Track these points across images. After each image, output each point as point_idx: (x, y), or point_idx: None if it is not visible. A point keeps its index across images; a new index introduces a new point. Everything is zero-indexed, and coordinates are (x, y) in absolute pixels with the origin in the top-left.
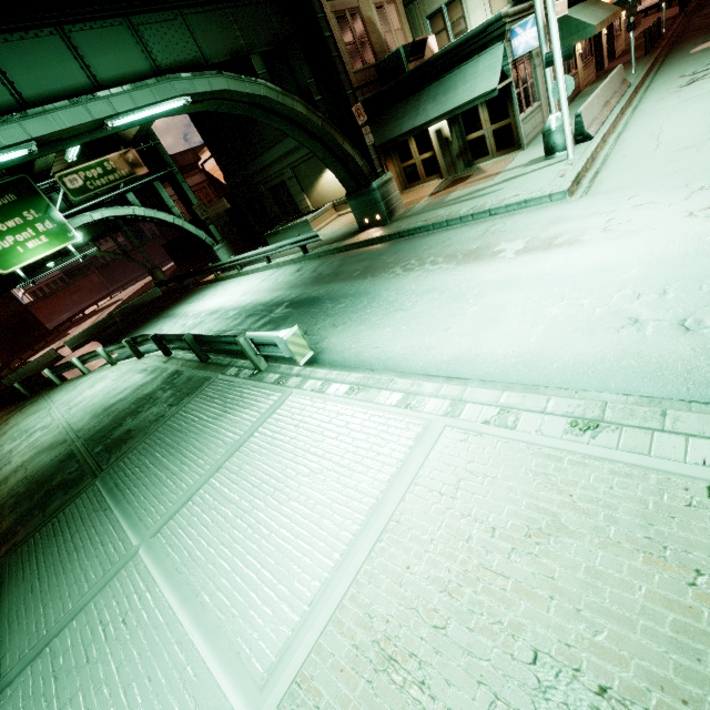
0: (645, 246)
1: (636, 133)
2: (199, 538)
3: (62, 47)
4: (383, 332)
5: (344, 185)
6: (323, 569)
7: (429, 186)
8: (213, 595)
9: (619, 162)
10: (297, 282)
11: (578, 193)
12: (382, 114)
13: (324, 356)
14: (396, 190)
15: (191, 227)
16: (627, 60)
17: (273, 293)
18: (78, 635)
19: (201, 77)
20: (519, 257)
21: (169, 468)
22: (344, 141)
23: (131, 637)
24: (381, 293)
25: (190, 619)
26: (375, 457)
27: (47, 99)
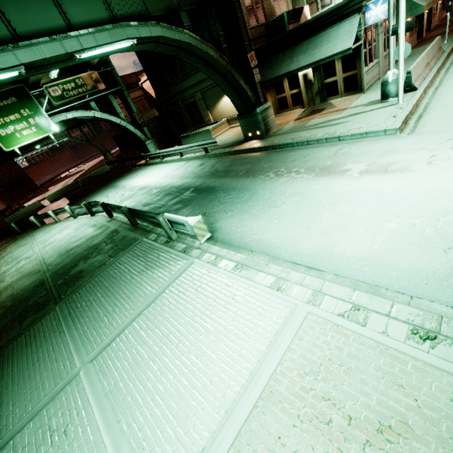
0: None
1: (450, 89)
2: (122, 371)
3: None
4: (260, 222)
5: (237, 109)
6: (212, 422)
7: (295, 113)
8: (129, 425)
9: (438, 110)
10: (200, 173)
11: (406, 131)
12: (266, 60)
13: (217, 235)
14: (272, 115)
15: (131, 128)
16: (440, 32)
17: (183, 180)
18: (33, 435)
19: (144, 25)
20: (362, 177)
21: (105, 307)
22: (240, 78)
23: (69, 447)
24: (259, 191)
25: (111, 443)
26: (254, 329)
27: (34, 35)
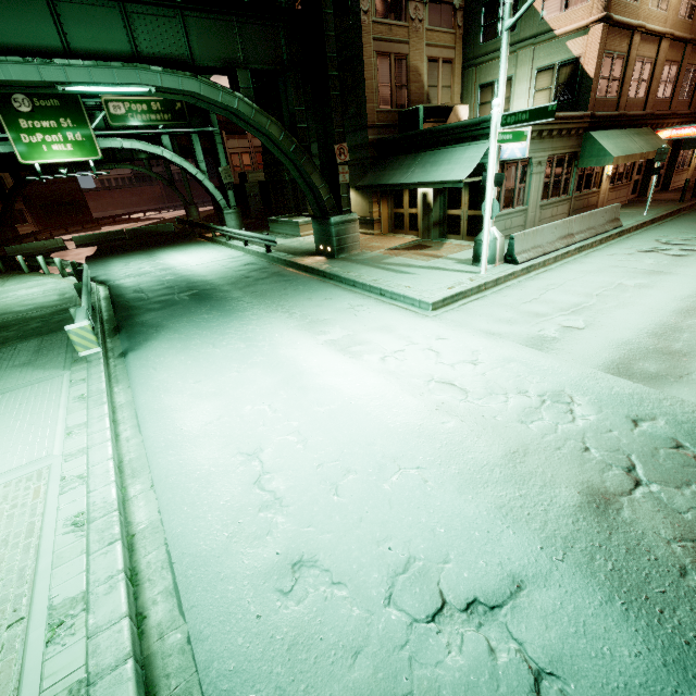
0: (368, 390)
1: (547, 278)
2: None
3: (46, 11)
4: (178, 357)
5: (312, 208)
6: None
7: (402, 240)
8: None
9: (494, 299)
10: (229, 276)
11: (439, 311)
12: (386, 158)
13: (130, 355)
14: (356, 232)
15: (210, 185)
16: (667, 198)
17: (207, 276)
18: None
19: (172, 74)
20: (319, 347)
21: None
22: (314, 171)
23: None
24: (233, 321)
25: None
26: None
27: (13, 49)
